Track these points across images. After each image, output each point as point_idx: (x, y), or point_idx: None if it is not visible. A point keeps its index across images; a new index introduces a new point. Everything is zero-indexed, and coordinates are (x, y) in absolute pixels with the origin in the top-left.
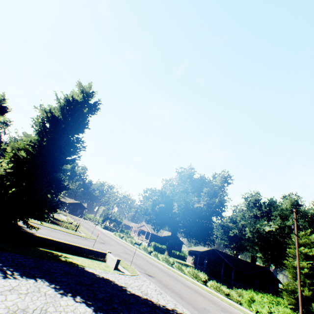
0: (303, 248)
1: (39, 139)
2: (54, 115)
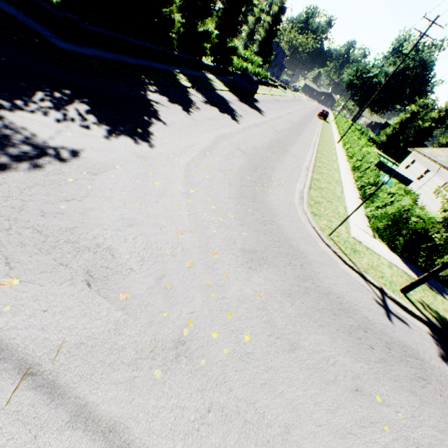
0: (415, 107)
1: (264, 34)
2: (268, 22)
